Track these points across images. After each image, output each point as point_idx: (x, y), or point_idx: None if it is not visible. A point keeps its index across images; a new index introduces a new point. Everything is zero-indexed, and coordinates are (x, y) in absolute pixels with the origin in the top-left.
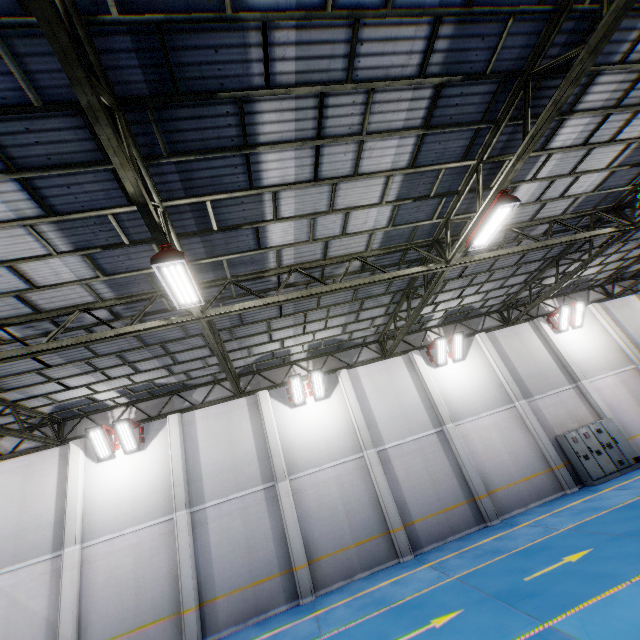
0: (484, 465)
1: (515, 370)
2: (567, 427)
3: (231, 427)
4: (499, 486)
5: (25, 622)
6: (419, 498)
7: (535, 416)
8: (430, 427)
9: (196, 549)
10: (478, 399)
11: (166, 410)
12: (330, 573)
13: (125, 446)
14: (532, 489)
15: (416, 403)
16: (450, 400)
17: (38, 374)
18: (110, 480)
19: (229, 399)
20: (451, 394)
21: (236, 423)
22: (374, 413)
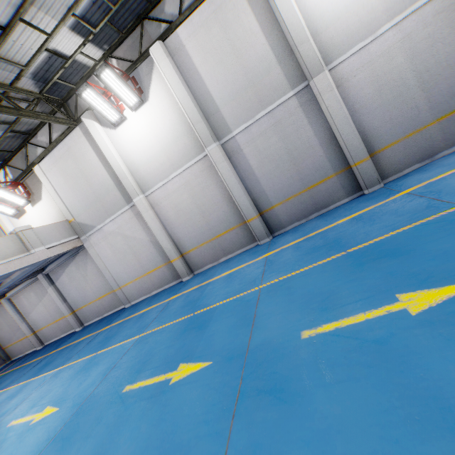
0: None
1: None
2: None
3: (228, 32)
4: None
5: (139, 246)
6: None
7: None
8: None
9: (239, 175)
10: None
11: (145, 47)
12: (399, 160)
13: (126, 102)
14: None
15: None
16: None
17: None
18: (134, 140)
19: None
20: None
21: (233, 23)
22: None
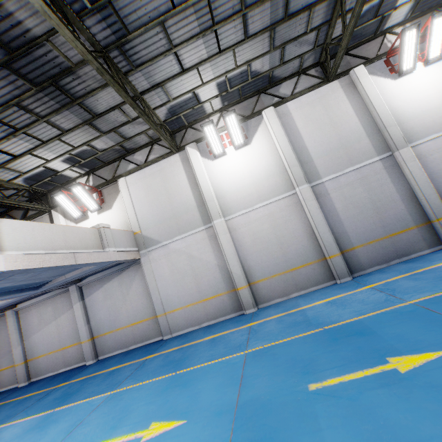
0: None
1: None
2: None
3: (329, 111)
4: None
5: (203, 268)
6: None
7: None
8: None
9: (324, 214)
10: None
11: (257, 109)
12: None
13: (234, 141)
14: None
15: None
16: None
17: (162, 27)
18: (228, 172)
19: (319, 86)
20: None
21: (333, 106)
22: None
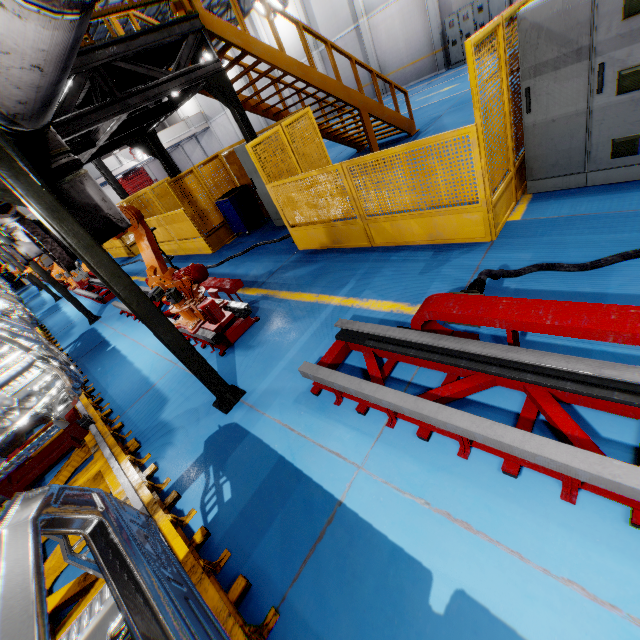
0: (385, 55)
1: None
2: (466, 3)
3: None
4: (392, 71)
5: (231, 133)
6: (344, 83)
7: None
8: (351, 25)
9: None
10: None
11: None
12: None
13: None
14: (414, 72)
15: (342, 1)
16: None
17: None
18: None
19: None
20: None
21: None
22: (315, 18)
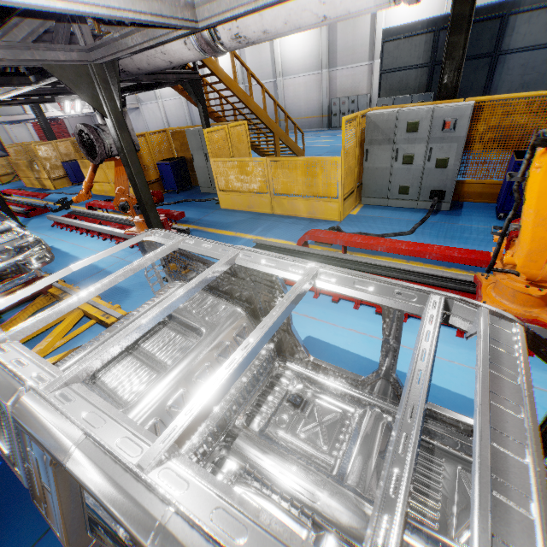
0: (290, 105)
1: (335, 42)
2: (346, 94)
3: None
4: (293, 118)
5: (158, 119)
6: None
7: (330, 82)
8: (271, 78)
9: (189, 111)
10: (302, 63)
11: None
12: None
13: None
14: (308, 123)
15: (268, 60)
16: (286, 61)
17: None
18: None
19: None
20: (288, 57)
21: None
22: (247, 63)
